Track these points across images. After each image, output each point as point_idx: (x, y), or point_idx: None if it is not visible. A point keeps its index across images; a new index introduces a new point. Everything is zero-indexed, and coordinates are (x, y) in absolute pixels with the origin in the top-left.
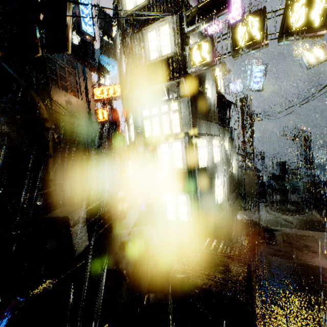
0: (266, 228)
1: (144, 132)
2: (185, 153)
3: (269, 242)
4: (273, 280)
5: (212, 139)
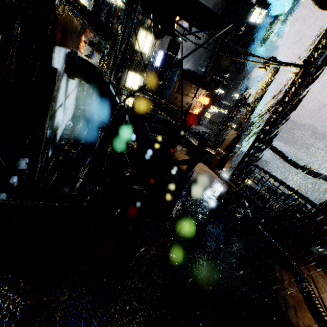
0: None
1: None
2: None
3: None
4: None
5: None
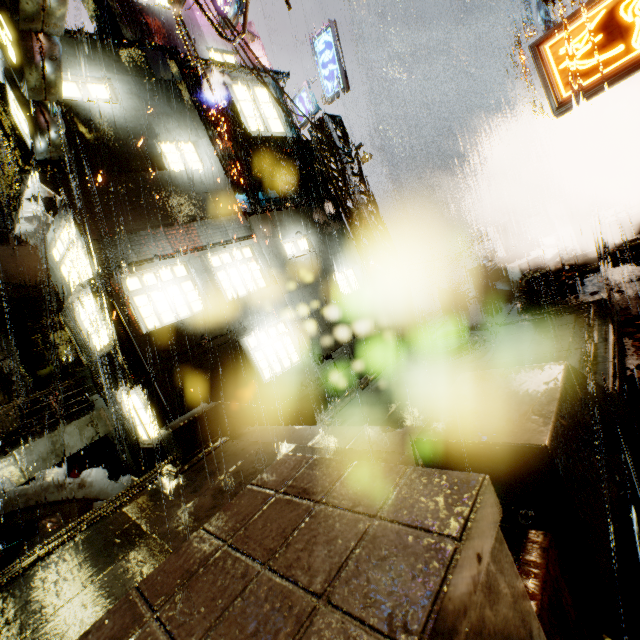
0: (235, 433)
1: (71, 289)
2: (97, 314)
3: (170, 475)
4: (35, 574)
5: (213, 253)
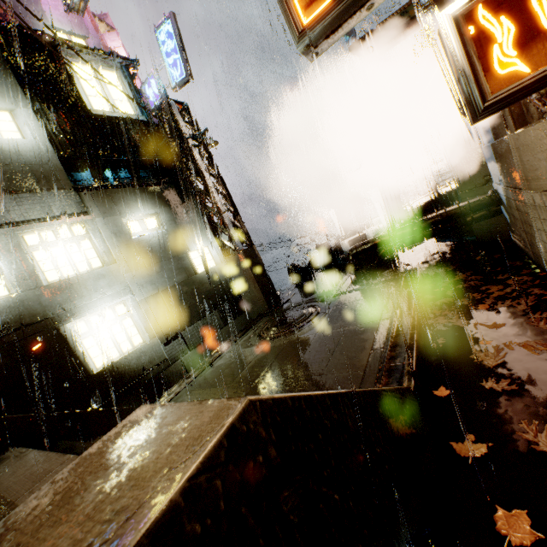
0: None
1: None
2: None
3: None
4: None
5: (28, 231)
